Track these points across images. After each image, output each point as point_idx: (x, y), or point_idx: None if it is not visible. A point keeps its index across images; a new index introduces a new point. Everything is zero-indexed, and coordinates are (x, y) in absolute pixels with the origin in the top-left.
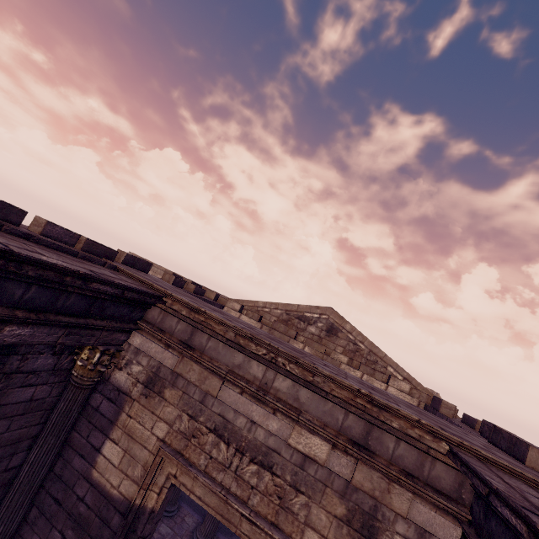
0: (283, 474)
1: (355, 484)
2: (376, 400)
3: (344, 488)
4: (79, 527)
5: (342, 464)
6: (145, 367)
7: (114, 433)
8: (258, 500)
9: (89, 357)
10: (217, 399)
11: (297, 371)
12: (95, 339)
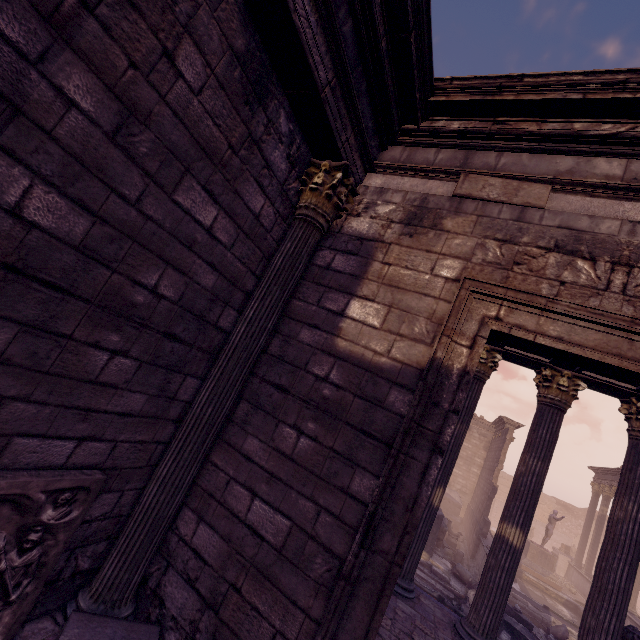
0: None
1: None
2: None
3: None
4: (326, 416)
5: None
6: (399, 204)
7: (363, 288)
8: None
9: (324, 182)
10: (548, 210)
11: None
12: (344, 140)
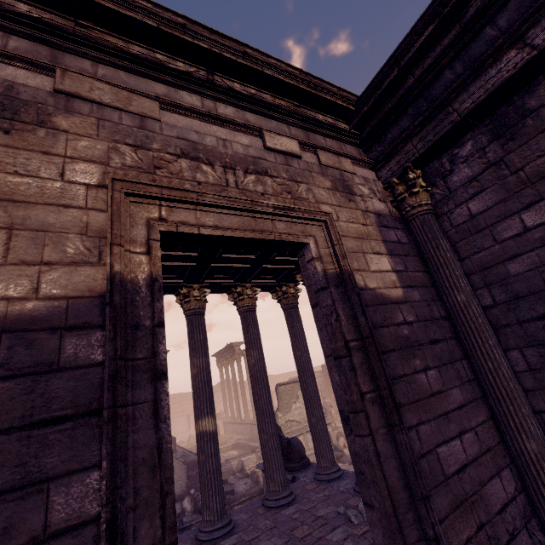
0: (279, 174)
1: (325, 164)
2: (313, 80)
3: (321, 170)
4: None
5: (309, 157)
6: None
7: None
8: (275, 202)
9: None
10: (164, 122)
11: (239, 87)
12: None
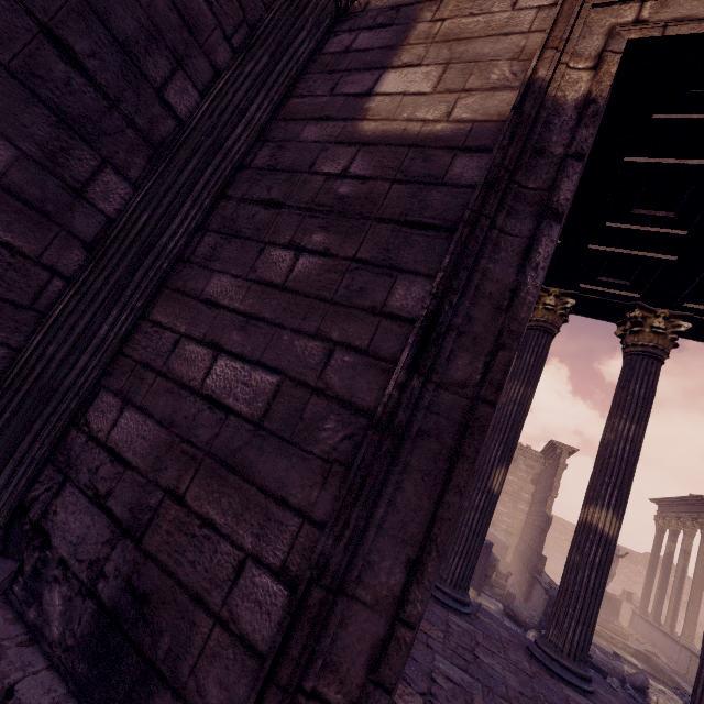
0: None
1: None
2: None
3: None
4: (344, 218)
5: None
6: None
7: (402, 56)
8: None
9: None
10: None
11: None
12: None
